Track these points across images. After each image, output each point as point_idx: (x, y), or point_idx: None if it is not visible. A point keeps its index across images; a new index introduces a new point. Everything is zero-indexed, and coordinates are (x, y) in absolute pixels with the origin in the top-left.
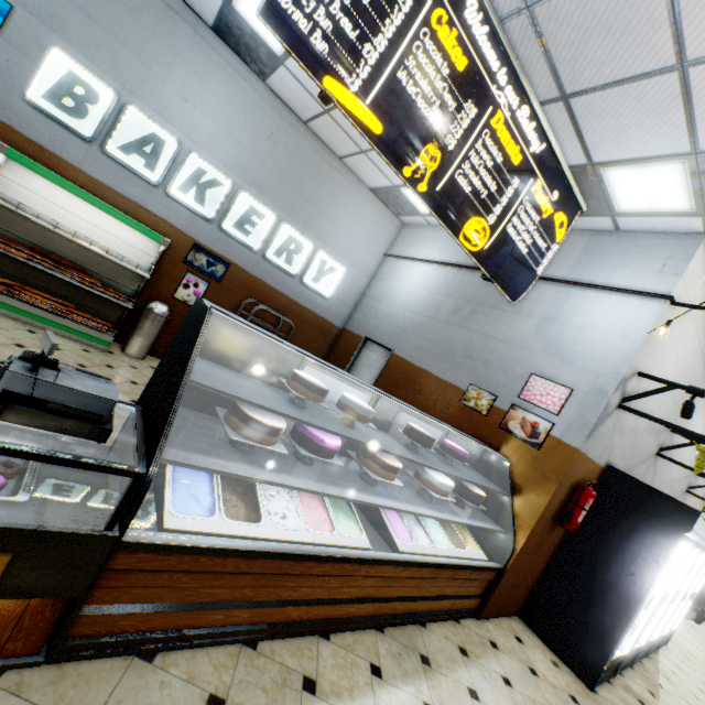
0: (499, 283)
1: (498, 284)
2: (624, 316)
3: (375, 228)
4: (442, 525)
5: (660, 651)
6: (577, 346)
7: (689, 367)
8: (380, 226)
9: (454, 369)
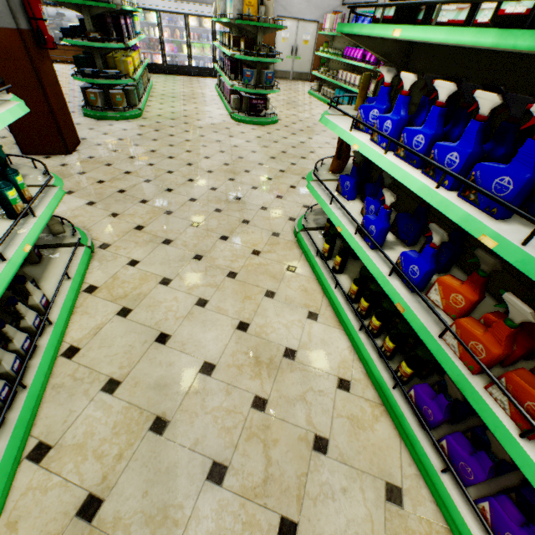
0: None
1: None
2: None
3: None
4: None
5: None
6: None
7: None
8: None
9: None
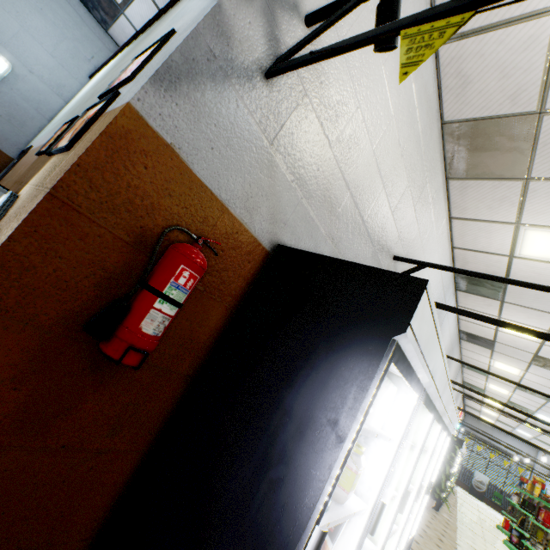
0: None
1: None
2: None
3: (70, 32)
4: None
5: None
6: None
7: (407, 152)
8: (80, 33)
9: None
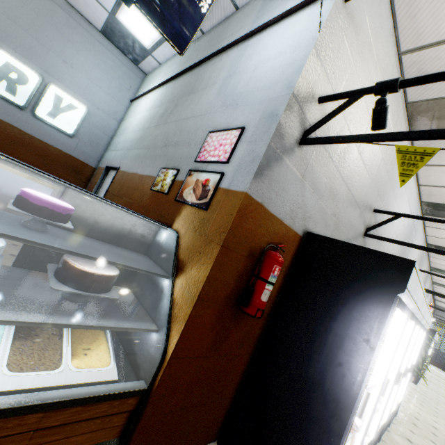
0: (146, 8)
1: (146, 10)
2: (295, 32)
3: (115, 74)
4: (27, 334)
5: (392, 426)
6: (251, 85)
7: None
8: (121, 73)
9: (153, 162)
